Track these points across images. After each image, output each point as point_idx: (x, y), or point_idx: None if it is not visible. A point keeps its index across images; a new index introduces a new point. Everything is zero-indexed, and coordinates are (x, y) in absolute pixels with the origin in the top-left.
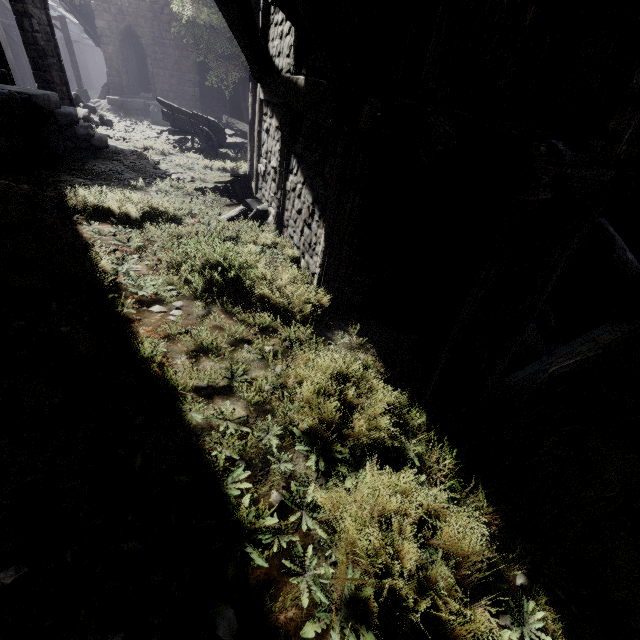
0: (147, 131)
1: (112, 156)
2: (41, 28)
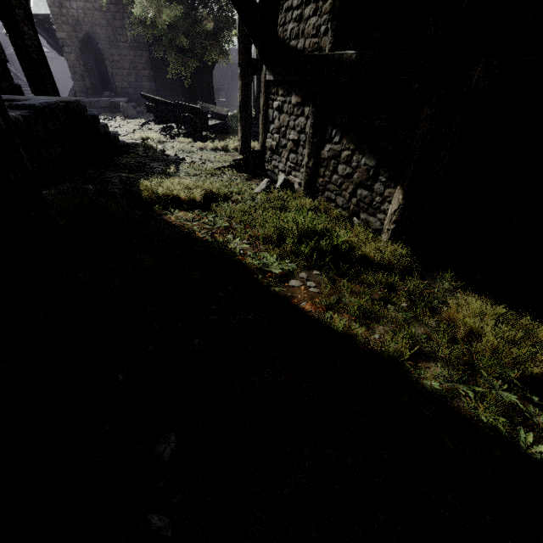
0: (127, 125)
1: (127, 150)
2: (31, 43)
